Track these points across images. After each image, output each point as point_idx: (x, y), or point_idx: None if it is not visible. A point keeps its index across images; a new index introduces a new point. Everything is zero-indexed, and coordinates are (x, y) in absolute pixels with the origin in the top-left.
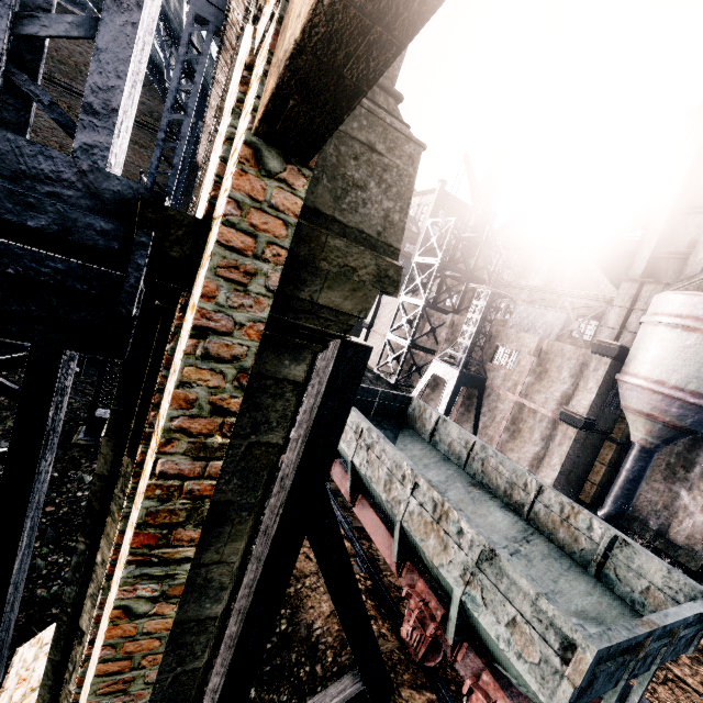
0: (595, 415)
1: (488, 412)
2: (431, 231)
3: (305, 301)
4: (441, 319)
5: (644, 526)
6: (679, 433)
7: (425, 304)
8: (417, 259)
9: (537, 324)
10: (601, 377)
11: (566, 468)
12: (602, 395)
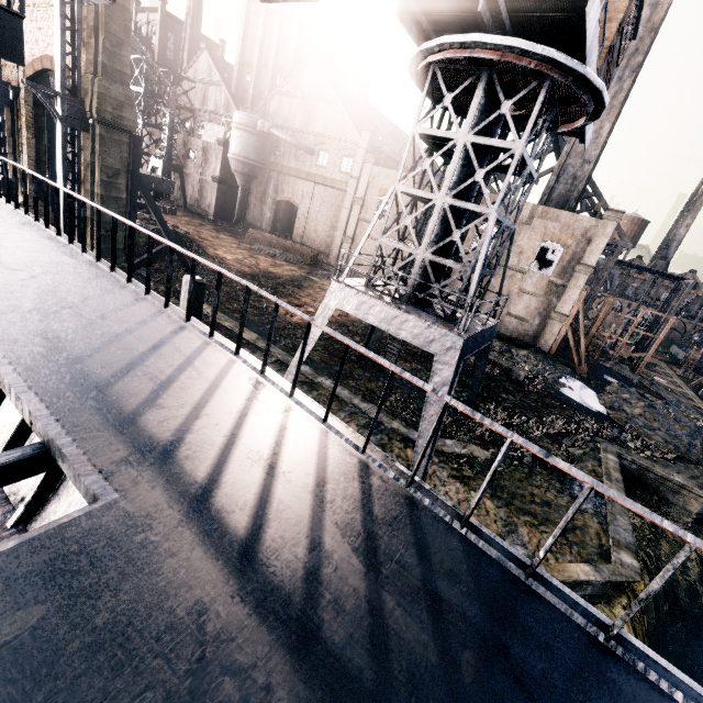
0: (226, 177)
1: (191, 188)
2: (134, 65)
3: (38, 100)
4: (161, 135)
5: (256, 226)
6: (247, 177)
7: (143, 123)
8: (131, 88)
9: (214, 136)
10: (221, 156)
11: (219, 204)
12: (225, 166)
